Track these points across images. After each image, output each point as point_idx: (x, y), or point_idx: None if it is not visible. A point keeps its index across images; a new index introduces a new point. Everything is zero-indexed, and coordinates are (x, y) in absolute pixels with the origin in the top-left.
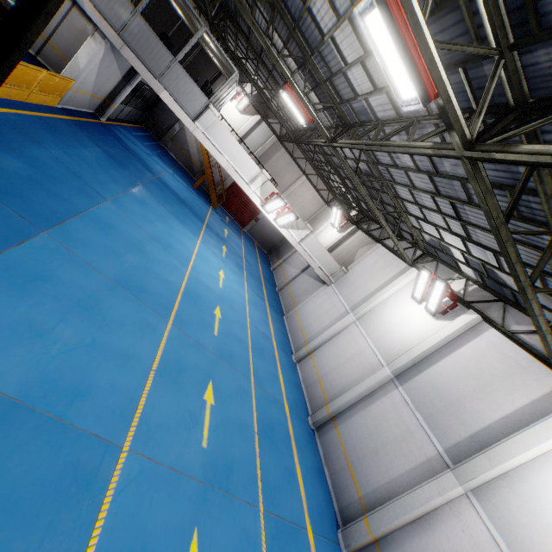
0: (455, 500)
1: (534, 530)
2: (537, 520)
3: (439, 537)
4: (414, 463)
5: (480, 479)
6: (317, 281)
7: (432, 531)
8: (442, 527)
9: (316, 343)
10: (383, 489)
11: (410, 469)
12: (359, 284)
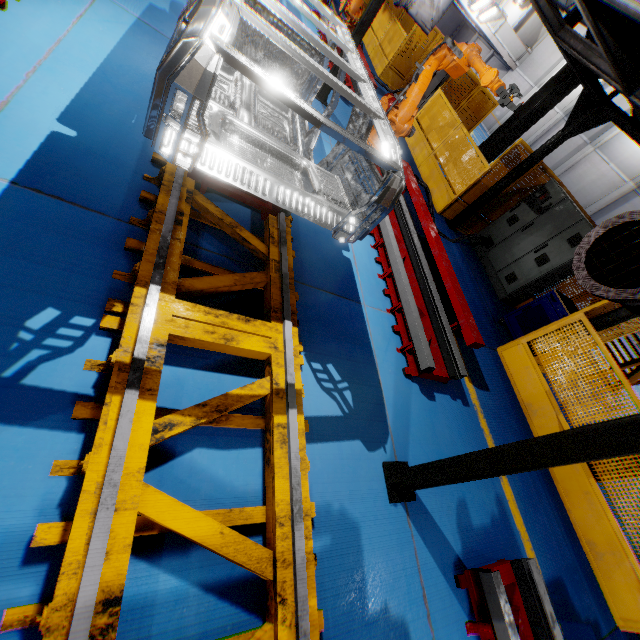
0: (588, 155)
1: (620, 149)
2: (623, 145)
3: (577, 170)
4: (570, 151)
5: (602, 141)
6: (501, 70)
7: (574, 170)
8: (580, 166)
9: (507, 117)
10: (552, 168)
11: (567, 154)
12: (542, 61)
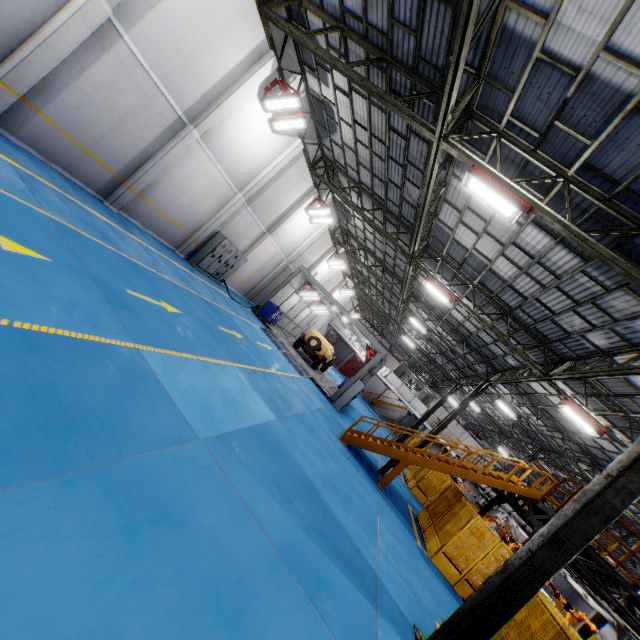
0: None
1: None
2: None
3: None
4: None
5: None
6: None
7: None
8: None
9: None
10: None
11: None
12: None
